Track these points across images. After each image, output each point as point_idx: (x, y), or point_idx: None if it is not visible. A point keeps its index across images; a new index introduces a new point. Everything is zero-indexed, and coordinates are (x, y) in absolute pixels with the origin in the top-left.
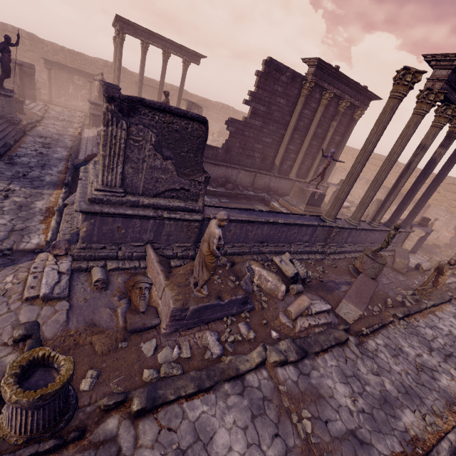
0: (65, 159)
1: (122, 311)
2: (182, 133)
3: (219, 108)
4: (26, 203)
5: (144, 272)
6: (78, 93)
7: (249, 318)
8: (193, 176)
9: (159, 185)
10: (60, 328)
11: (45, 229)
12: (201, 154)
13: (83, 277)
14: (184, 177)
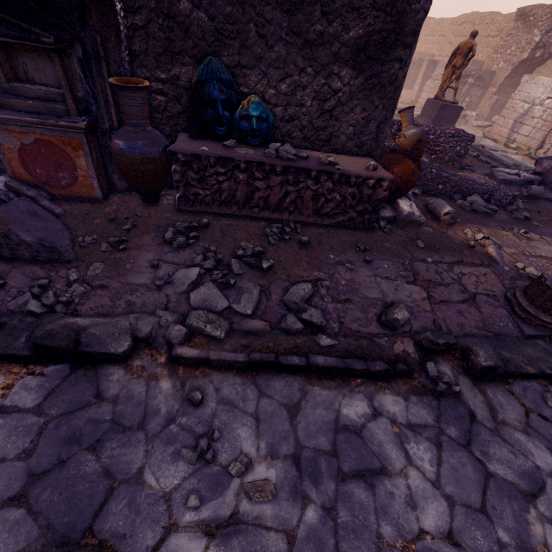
0: None
1: None
2: None
3: None
4: None
5: None
6: None
7: None
8: None
9: None
10: None
11: None
12: None
13: None
14: None
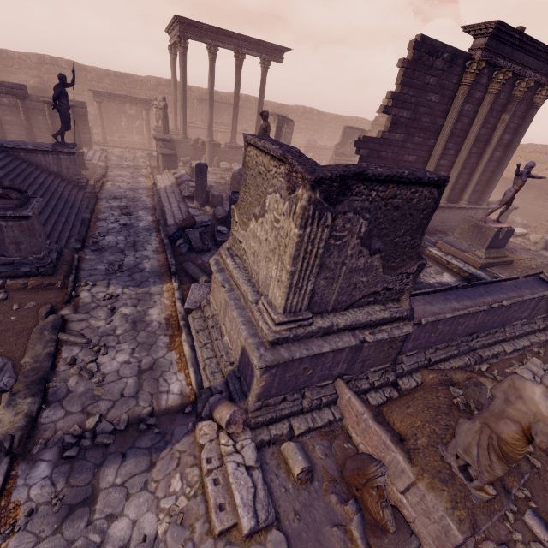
0: (154, 229)
1: (360, 534)
2: (403, 209)
3: (300, 114)
4: (138, 315)
5: (341, 426)
6: (132, 125)
7: (531, 499)
8: (402, 267)
9: (356, 292)
10: None
11: (179, 361)
12: (421, 234)
13: (270, 459)
14: (390, 273)
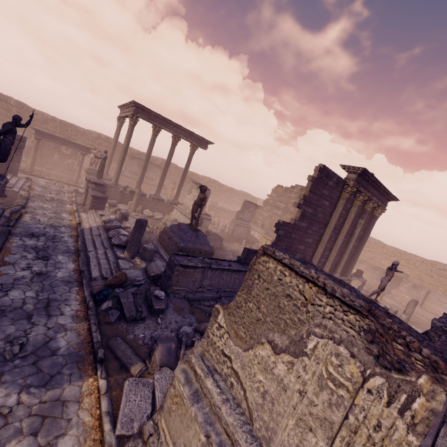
0: (76, 281)
1: None
2: None
3: (206, 182)
4: None
5: None
6: (63, 161)
7: None
8: None
9: None
10: None
11: None
12: None
13: None
14: None
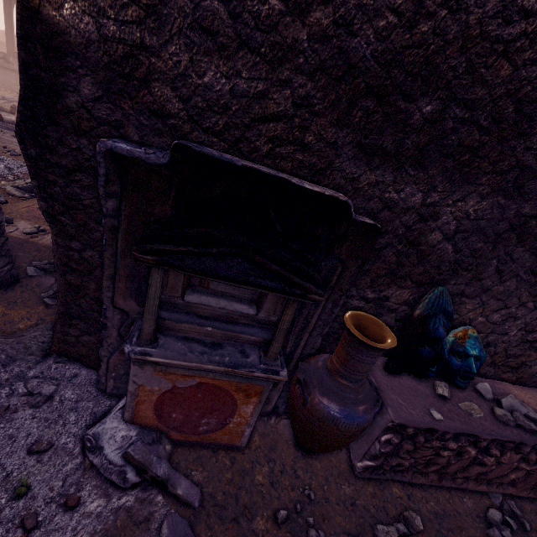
0: None
1: None
2: None
3: None
4: None
5: None
6: None
7: None
8: None
9: None
10: (1, 103)
11: None
12: None
13: None
14: None
